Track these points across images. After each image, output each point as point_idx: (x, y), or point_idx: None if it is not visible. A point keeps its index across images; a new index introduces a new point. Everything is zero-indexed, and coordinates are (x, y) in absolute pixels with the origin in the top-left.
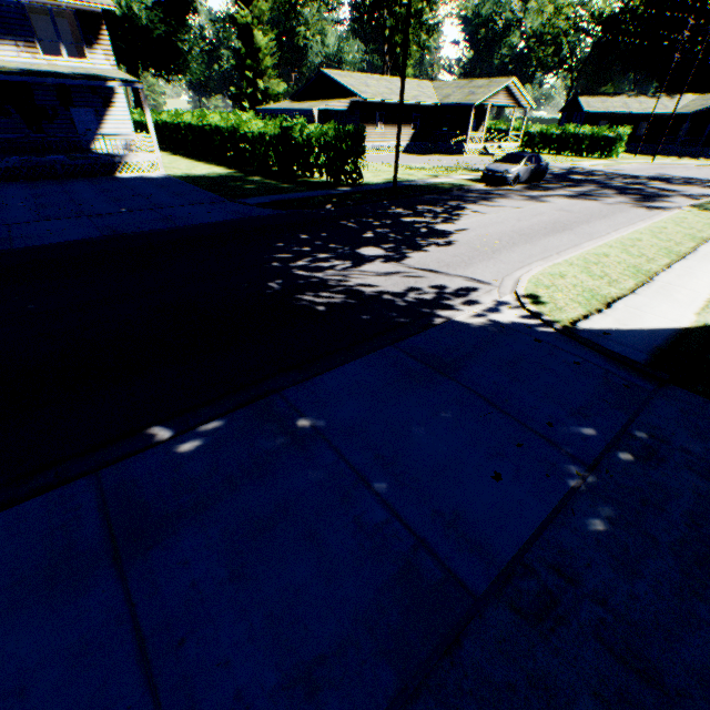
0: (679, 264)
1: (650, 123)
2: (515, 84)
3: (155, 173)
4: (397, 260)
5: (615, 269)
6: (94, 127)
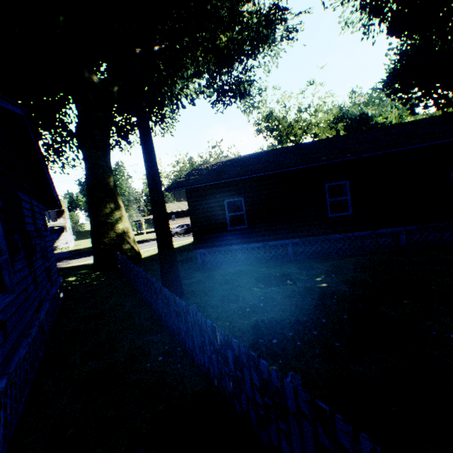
0: None
1: None
2: None
3: (68, 250)
4: (66, 261)
5: None
6: (57, 239)
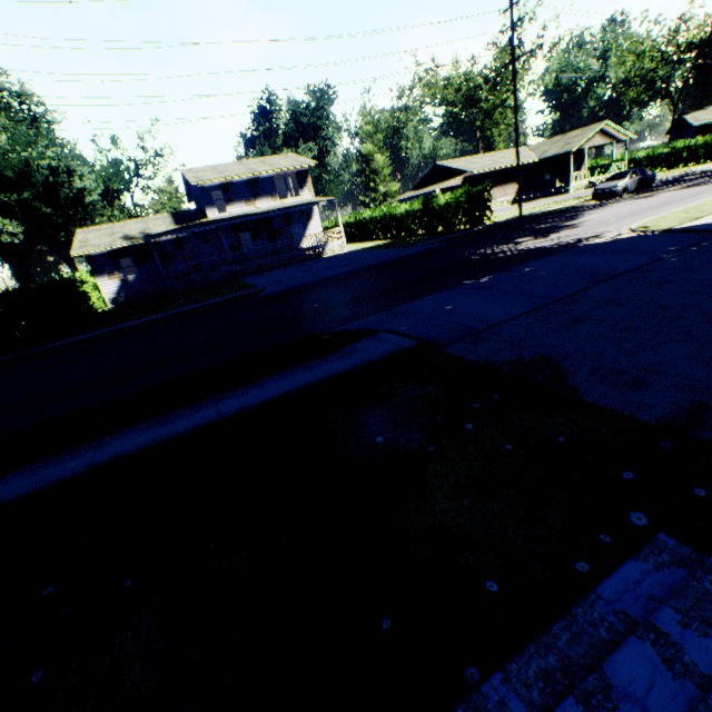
0: None
1: None
2: (608, 126)
3: (342, 252)
4: (542, 238)
5: (708, 208)
6: (302, 234)
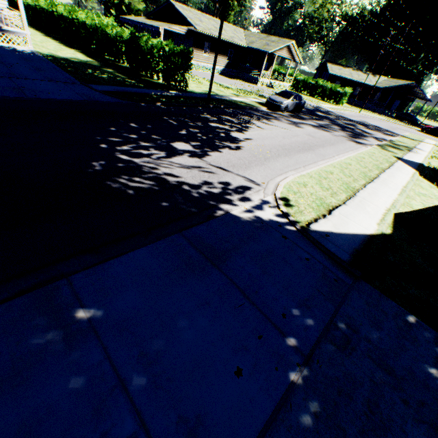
0: (370, 185)
1: (361, 89)
2: (293, 45)
3: (25, 47)
4: (199, 156)
5: (335, 184)
6: None
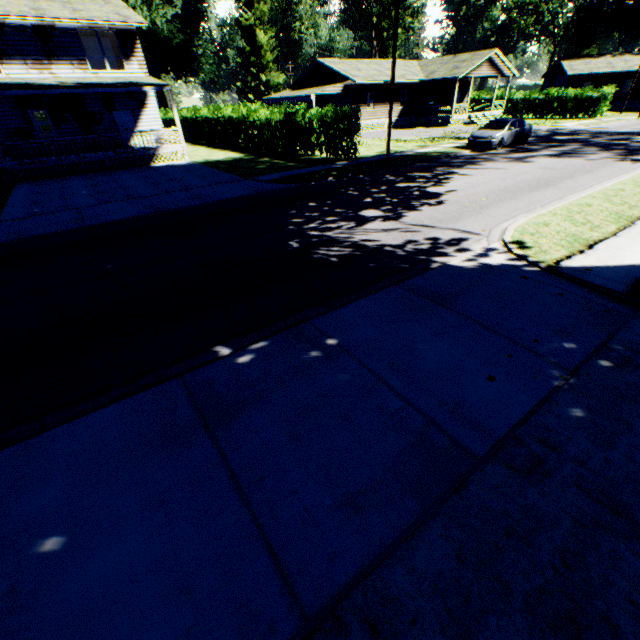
0: None
1: (636, 80)
2: (497, 55)
3: (182, 161)
4: (394, 219)
5: (597, 216)
6: (132, 126)
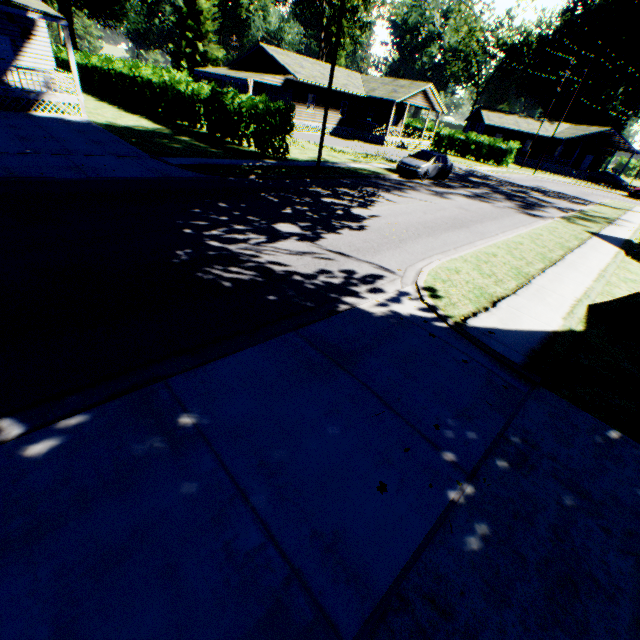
0: (551, 270)
1: (534, 142)
2: (431, 90)
3: (76, 117)
4: (312, 239)
5: (501, 269)
6: (9, 57)
